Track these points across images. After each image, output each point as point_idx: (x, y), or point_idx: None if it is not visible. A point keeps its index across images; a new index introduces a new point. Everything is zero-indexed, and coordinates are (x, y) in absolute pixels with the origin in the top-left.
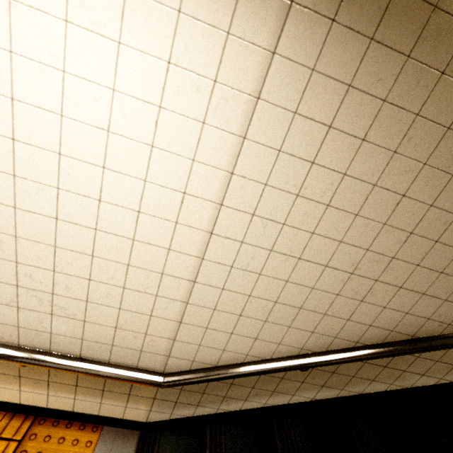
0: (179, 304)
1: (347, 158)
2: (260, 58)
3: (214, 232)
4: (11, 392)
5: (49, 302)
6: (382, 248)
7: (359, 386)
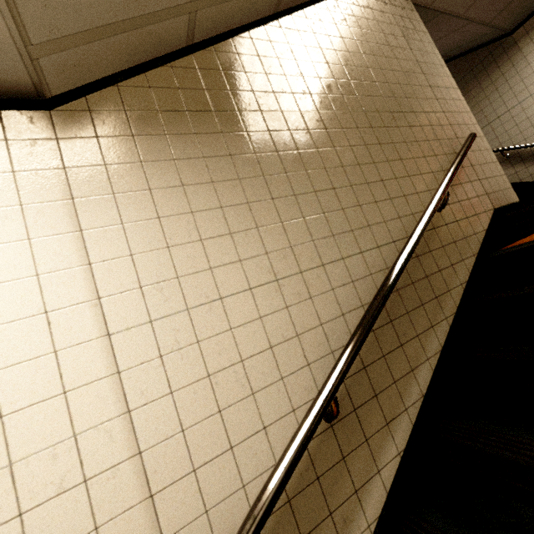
0: (129, 466)
1: (183, 202)
2: (55, 175)
3: (110, 332)
4: None
5: None
6: (276, 245)
7: (411, 387)
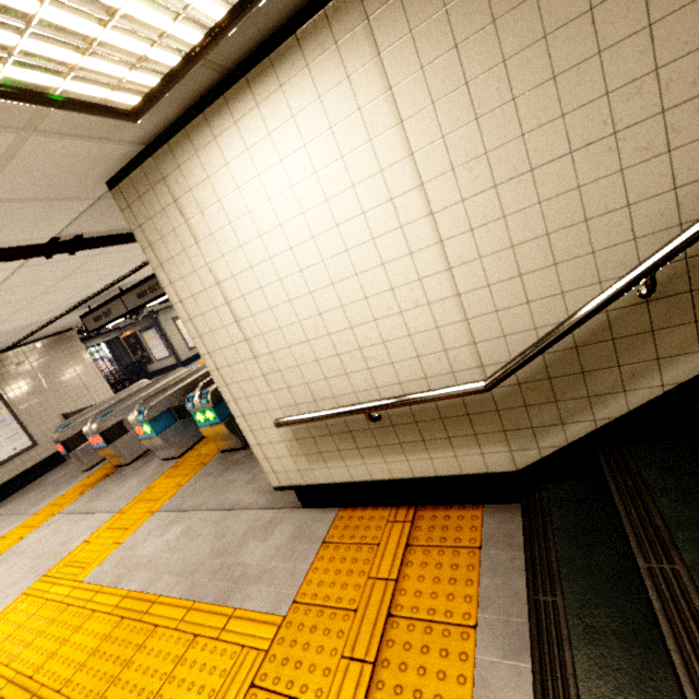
0: (452, 301)
1: (494, 49)
2: (374, 67)
3: (433, 212)
4: (381, 467)
5: (361, 358)
6: (626, 75)
7: None
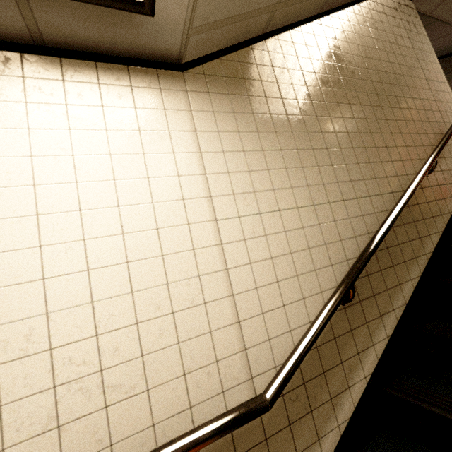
0: (227, 301)
1: (258, 143)
2: (186, 115)
3: (217, 218)
4: None
5: (99, 387)
6: (313, 181)
7: (398, 296)
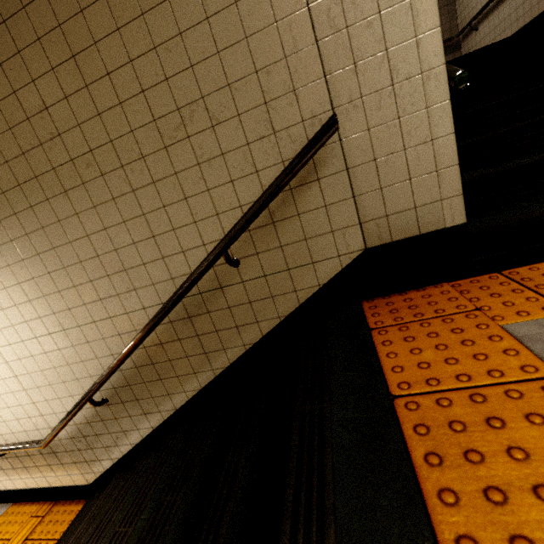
0: (24, 392)
1: None
2: None
3: None
4: (20, 481)
5: None
6: (59, 308)
7: (166, 403)
